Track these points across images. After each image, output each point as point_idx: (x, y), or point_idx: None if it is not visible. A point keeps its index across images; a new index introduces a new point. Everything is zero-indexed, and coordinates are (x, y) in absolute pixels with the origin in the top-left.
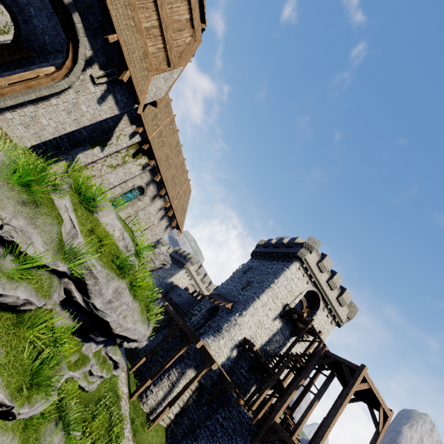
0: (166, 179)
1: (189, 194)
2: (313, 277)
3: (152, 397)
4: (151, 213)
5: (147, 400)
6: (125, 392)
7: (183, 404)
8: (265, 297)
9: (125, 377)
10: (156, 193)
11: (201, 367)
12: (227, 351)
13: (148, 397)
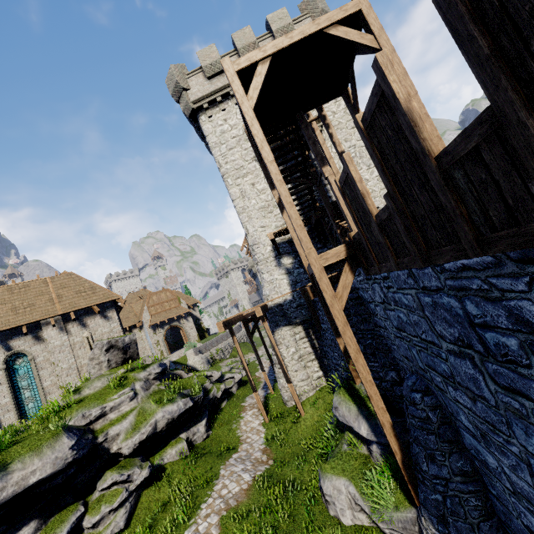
0: (6, 323)
1: (74, 278)
2: (227, 91)
3: (283, 392)
4: (63, 343)
5: (284, 399)
6: (258, 423)
7: (313, 355)
8: (233, 190)
9: (257, 410)
10: (32, 336)
11: (280, 317)
12: (278, 272)
13: (282, 396)
